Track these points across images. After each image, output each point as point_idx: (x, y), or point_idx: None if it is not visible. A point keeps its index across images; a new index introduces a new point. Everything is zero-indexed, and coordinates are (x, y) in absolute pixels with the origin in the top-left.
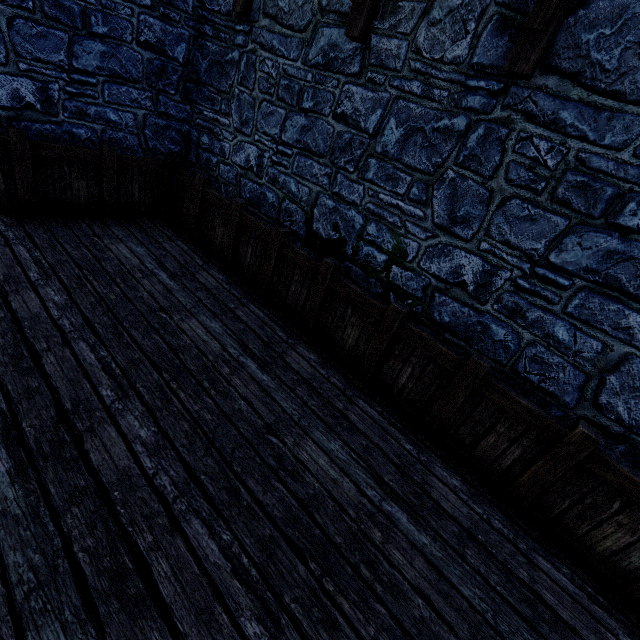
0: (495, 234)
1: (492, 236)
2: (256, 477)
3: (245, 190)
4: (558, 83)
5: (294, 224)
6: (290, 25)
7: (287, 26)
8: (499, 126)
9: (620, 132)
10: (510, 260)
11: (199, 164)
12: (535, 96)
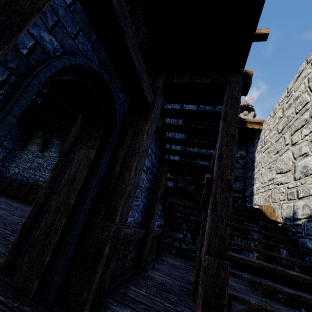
0: None
1: None
2: (0, 202)
3: (13, 178)
4: None
5: (24, 182)
6: (31, 151)
7: (30, 151)
8: None
9: None
10: None
11: (0, 174)
12: None
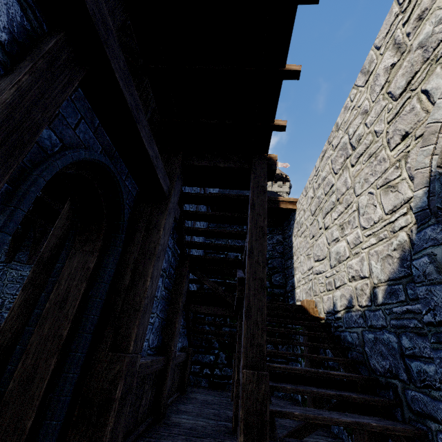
0: (5, 292)
1: (4, 293)
2: None
3: None
4: (17, 263)
5: None
6: None
7: None
8: (6, 271)
9: (27, 269)
10: (8, 296)
11: None
12: (13, 265)
